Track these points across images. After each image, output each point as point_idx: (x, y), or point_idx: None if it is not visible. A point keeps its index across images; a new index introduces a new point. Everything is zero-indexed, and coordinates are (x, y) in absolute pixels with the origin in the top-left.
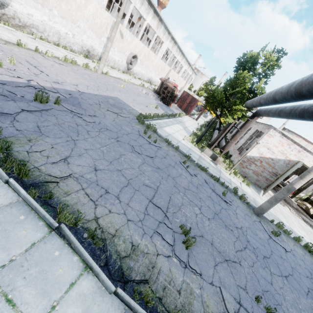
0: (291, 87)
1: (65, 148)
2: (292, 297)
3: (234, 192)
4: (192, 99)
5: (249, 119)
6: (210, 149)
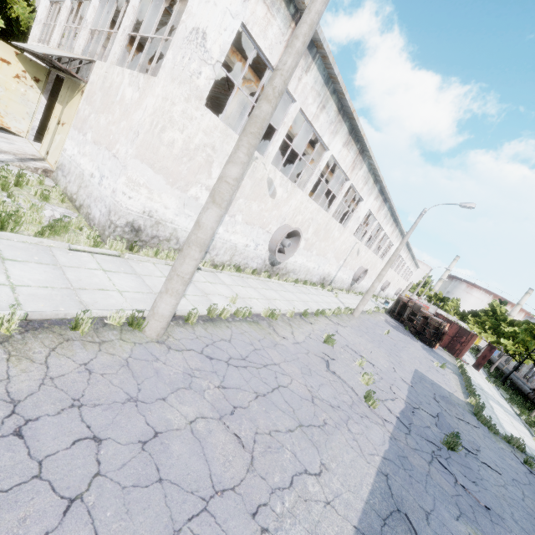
0: None
1: None
2: None
3: None
4: (461, 331)
5: None
6: None
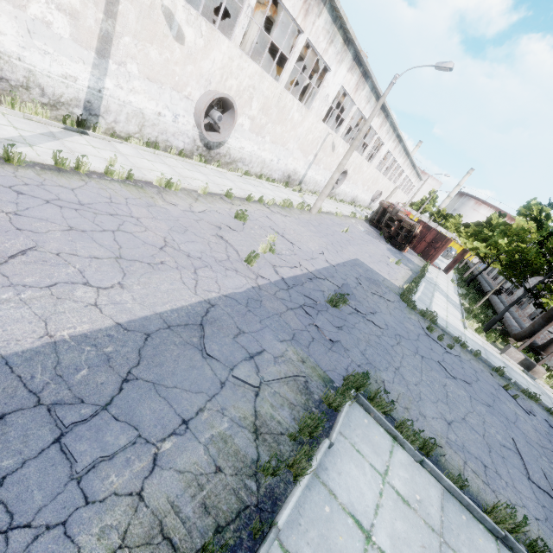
0: None
1: (403, 388)
2: None
3: None
4: (438, 236)
5: None
6: (517, 349)
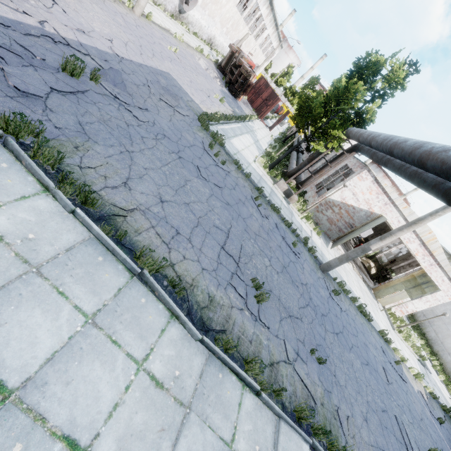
0: (417, 150)
1: (121, 165)
2: (338, 351)
3: (304, 242)
4: (272, 95)
5: (345, 153)
6: (285, 182)
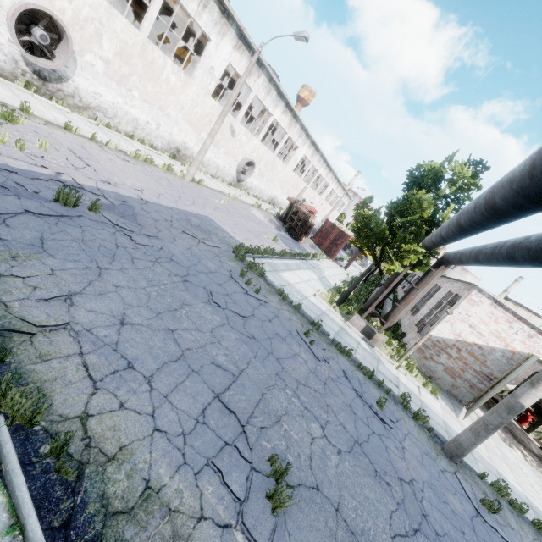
0: (480, 198)
1: (76, 279)
2: None
3: (403, 403)
4: (340, 234)
5: (430, 269)
6: (361, 317)
